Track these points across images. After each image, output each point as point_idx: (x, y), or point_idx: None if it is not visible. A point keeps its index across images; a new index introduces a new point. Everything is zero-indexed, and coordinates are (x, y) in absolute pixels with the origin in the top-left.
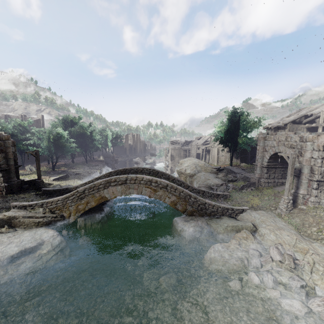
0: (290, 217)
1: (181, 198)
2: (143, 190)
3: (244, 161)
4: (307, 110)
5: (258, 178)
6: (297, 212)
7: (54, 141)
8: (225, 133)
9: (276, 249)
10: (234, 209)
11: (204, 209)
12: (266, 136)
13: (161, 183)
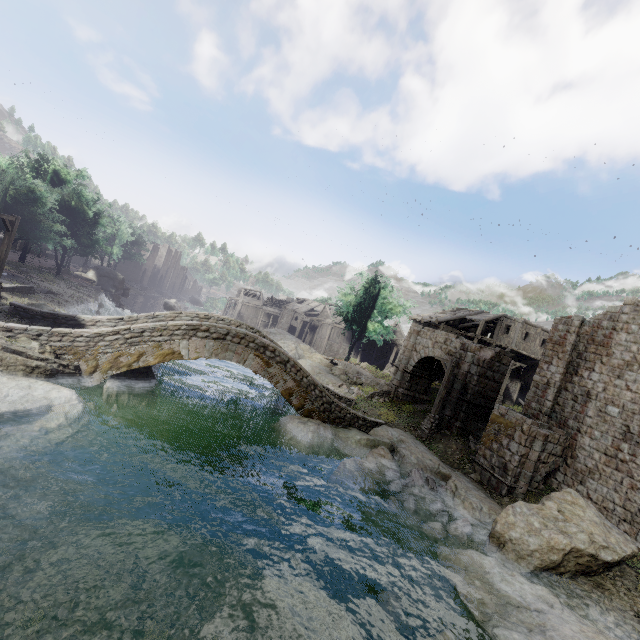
0: (432, 442)
1: (302, 387)
2: (249, 359)
3: (364, 361)
4: (466, 312)
5: (396, 387)
6: (440, 437)
7: (17, 203)
8: (356, 308)
9: (418, 472)
10: (367, 420)
11: (328, 411)
12: (420, 330)
13: (281, 355)
